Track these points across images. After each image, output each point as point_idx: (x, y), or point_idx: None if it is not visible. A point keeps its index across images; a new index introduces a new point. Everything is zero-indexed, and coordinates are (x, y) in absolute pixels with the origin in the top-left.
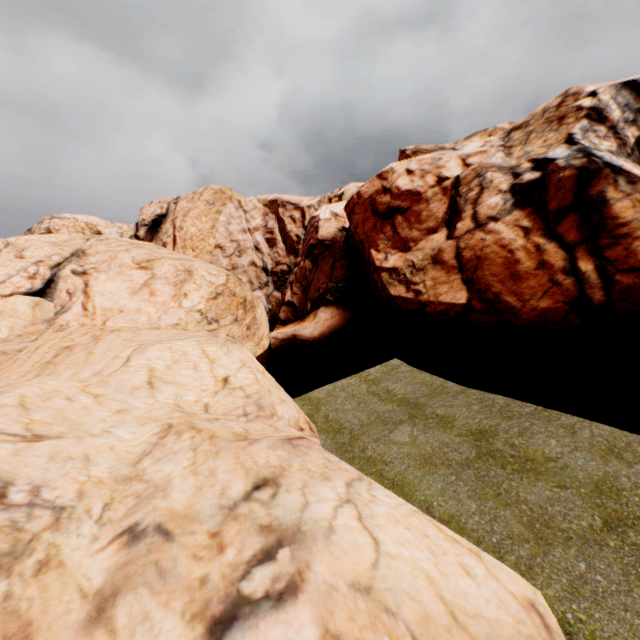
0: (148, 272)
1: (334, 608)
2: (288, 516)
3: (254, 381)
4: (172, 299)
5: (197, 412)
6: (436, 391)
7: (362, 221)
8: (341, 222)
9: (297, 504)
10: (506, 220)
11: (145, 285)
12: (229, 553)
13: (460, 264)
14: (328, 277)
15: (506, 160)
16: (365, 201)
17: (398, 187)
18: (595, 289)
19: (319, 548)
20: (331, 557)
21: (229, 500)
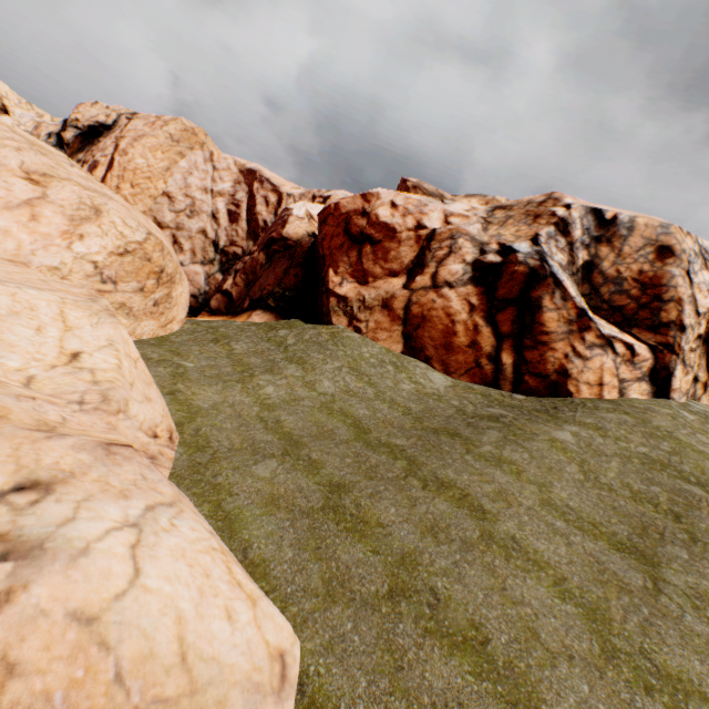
0: (38, 189)
1: (30, 635)
2: (38, 528)
3: (114, 367)
4: (61, 235)
5: (10, 383)
6: (324, 434)
7: (331, 235)
8: (314, 227)
9: (59, 517)
10: (460, 291)
11: (28, 203)
12: None
13: (406, 317)
14: (278, 280)
15: (481, 234)
16: (341, 215)
17: (378, 215)
18: (507, 382)
19: (54, 569)
20: (64, 581)
21: None
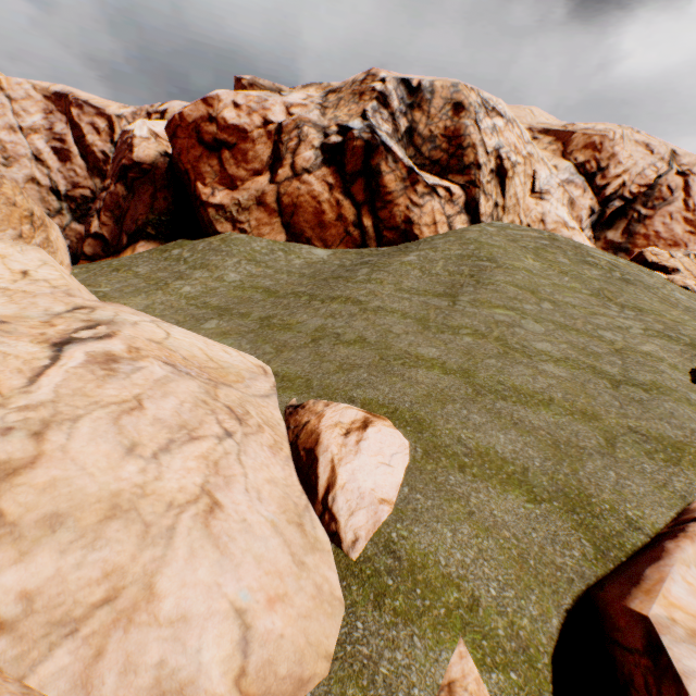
0: None
1: (136, 342)
2: (105, 318)
3: (61, 277)
4: None
5: None
6: (245, 301)
7: (187, 148)
8: (164, 146)
9: (111, 314)
10: (317, 174)
11: None
12: (60, 327)
13: (281, 209)
14: (149, 208)
15: (321, 119)
16: (190, 126)
17: (225, 119)
18: (372, 241)
19: (128, 327)
20: (136, 331)
21: (54, 313)
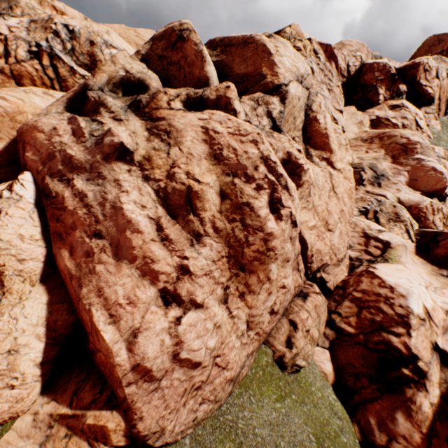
0: None
1: None
2: None
3: None
4: None
5: None
6: None
7: None
8: None
9: None
10: (29, 64)
11: None
12: None
13: (14, 76)
14: None
15: (28, 37)
16: None
17: None
18: None
19: None
20: None
21: None
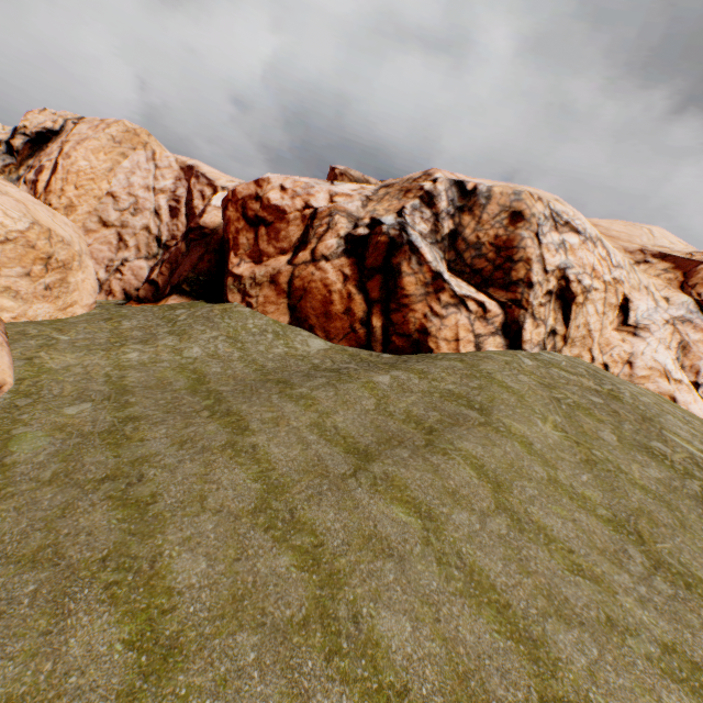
0: None
1: None
2: None
3: None
4: None
5: None
6: (159, 386)
7: (232, 220)
8: None
9: None
10: (335, 263)
11: None
12: None
13: (290, 290)
14: (193, 266)
15: (360, 210)
16: (238, 201)
17: (269, 199)
18: (378, 343)
19: None
20: None
21: None
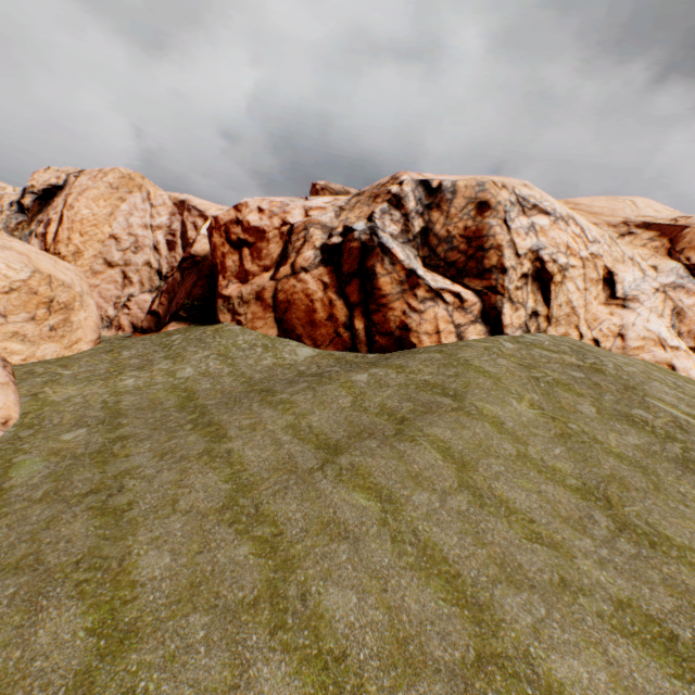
0: None
1: None
2: None
3: None
4: None
5: None
6: (151, 406)
7: (218, 246)
8: None
9: None
10: (314, 273)
11: None
12: None
13: (275, 304)
14: (187, 293)
15: (334, 221)
16: (221, 227)
17: (249, 222)
18: (363, 345)
19: None
20: None
21: None
